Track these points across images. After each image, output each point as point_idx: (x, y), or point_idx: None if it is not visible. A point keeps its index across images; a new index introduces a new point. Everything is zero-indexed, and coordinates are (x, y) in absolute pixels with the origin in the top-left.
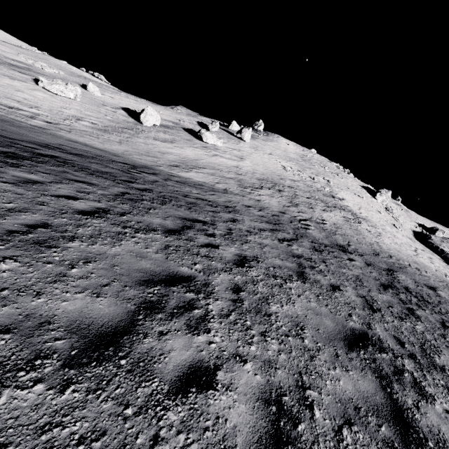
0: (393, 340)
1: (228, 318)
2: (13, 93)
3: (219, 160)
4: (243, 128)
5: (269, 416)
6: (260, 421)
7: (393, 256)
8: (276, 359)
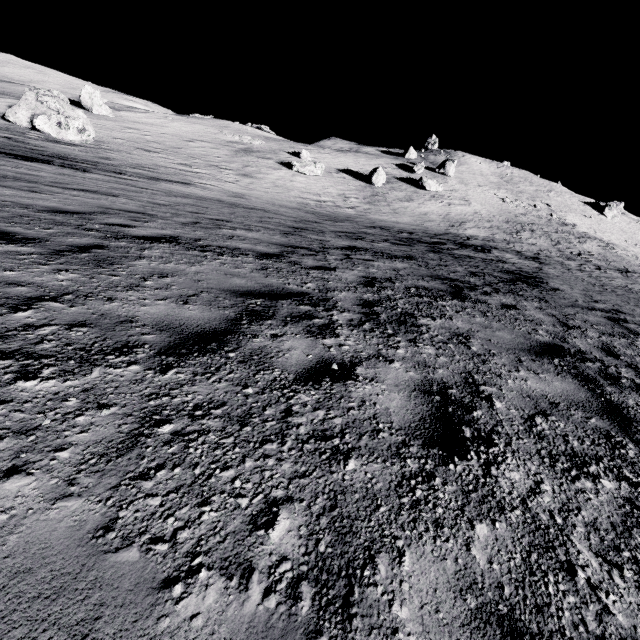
0: None
1: None
2: (294, 185)
3: (458, 209)
4: (446, 162)
5: None
6: None
7: None
8: None
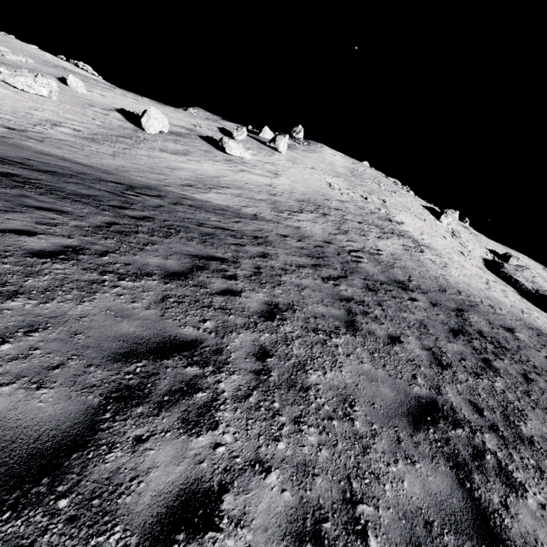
0: (469, 407)
1: (247, 401)
2: None
3: (248, 177)
4: (277, 136)
5: None
6: None
7: (463, 291)
8: (314, 459)
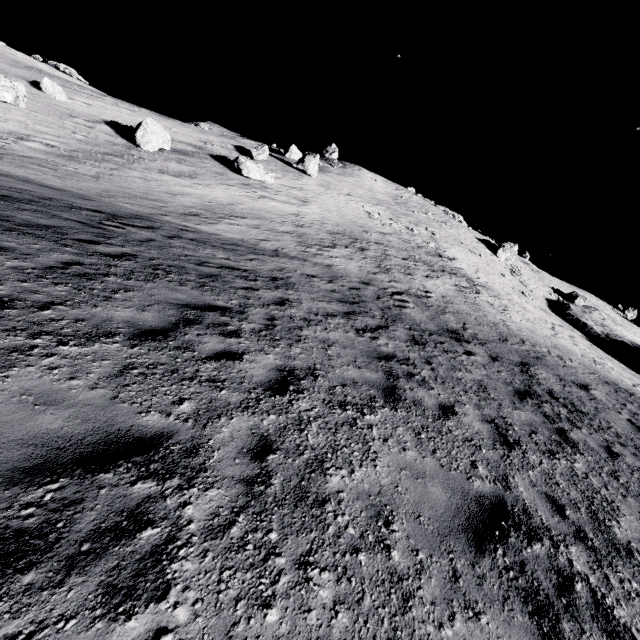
0: (546, 506)
1: (226, 536)
2: None
3: (269, 204)
4: (305, 155)
5: None
6: None
7: (527, 340)
8: (324, 636)
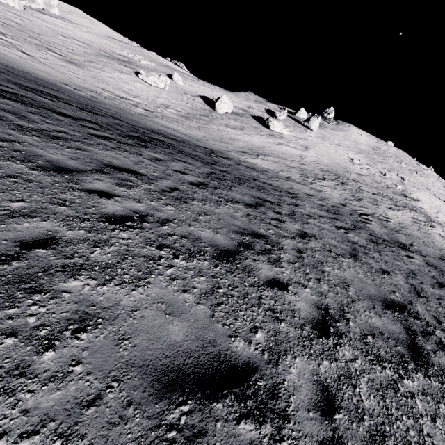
0: (431, 317)
1: (293, 265)
2: (122, 85)
3: (284, 148)
4: (311, 117)
5: (320, 313)
6: (314, 313)
7: None
8: (326, 293)
